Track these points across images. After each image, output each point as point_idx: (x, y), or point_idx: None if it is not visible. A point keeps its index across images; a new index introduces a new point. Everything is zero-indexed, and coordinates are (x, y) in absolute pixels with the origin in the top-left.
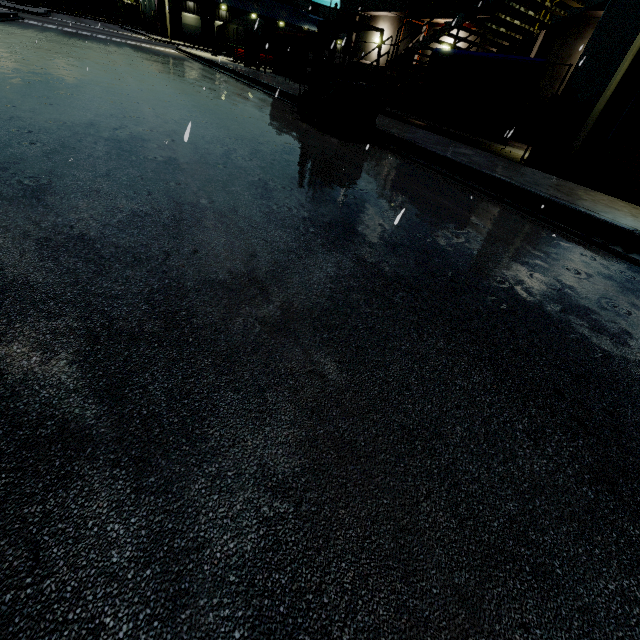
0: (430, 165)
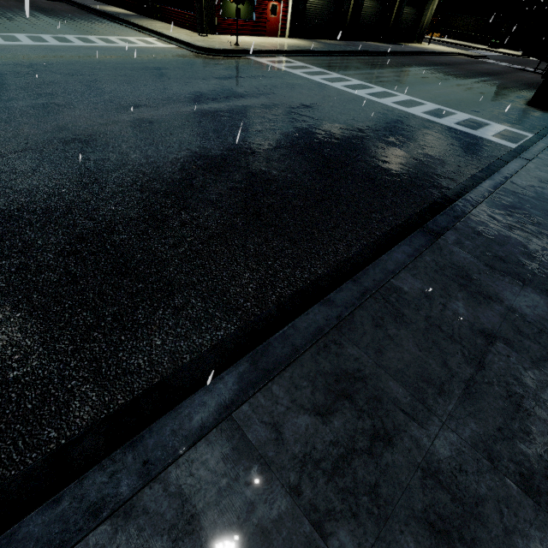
0: (70, 4)
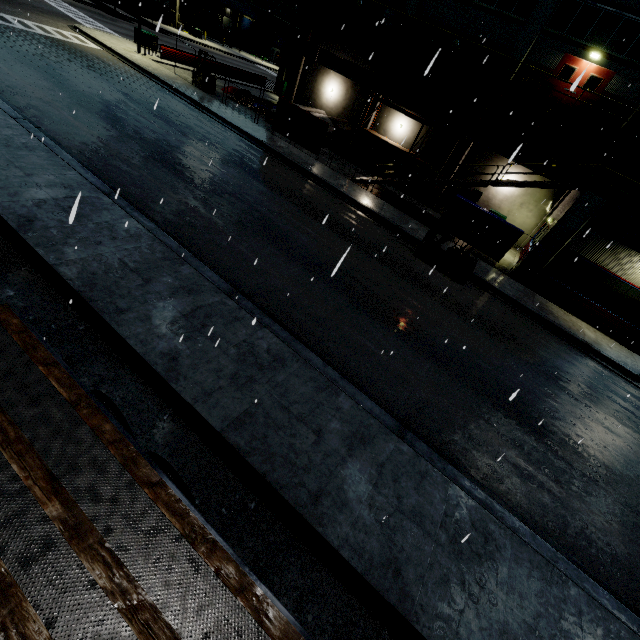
0: (504, 301)
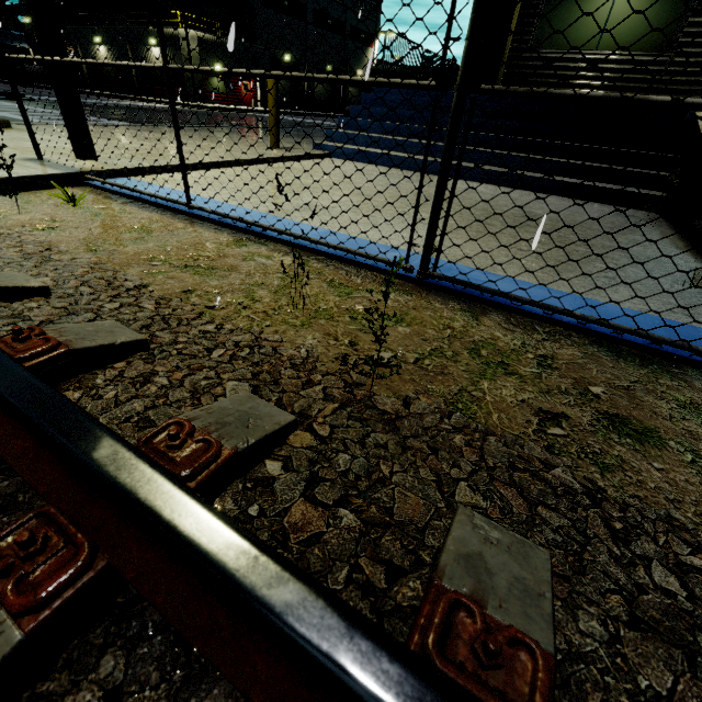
0: (48, 89)
